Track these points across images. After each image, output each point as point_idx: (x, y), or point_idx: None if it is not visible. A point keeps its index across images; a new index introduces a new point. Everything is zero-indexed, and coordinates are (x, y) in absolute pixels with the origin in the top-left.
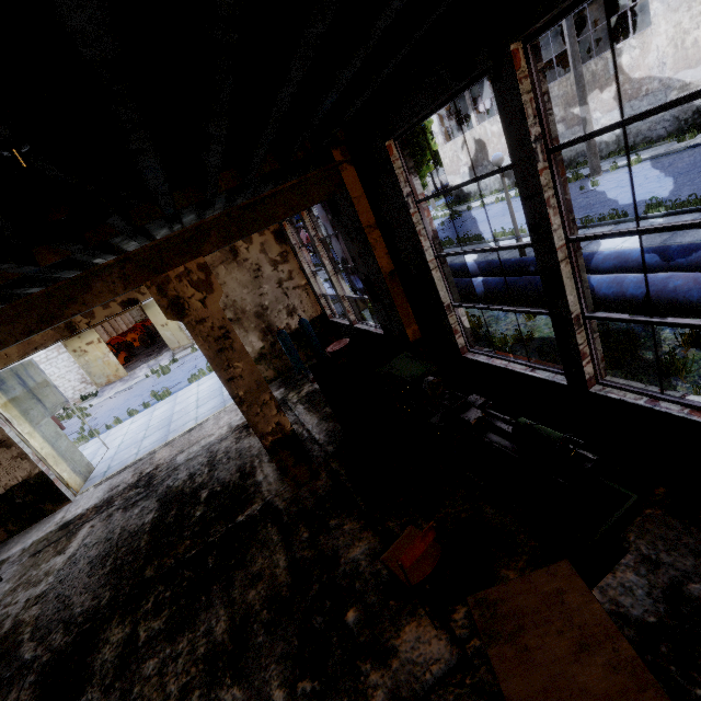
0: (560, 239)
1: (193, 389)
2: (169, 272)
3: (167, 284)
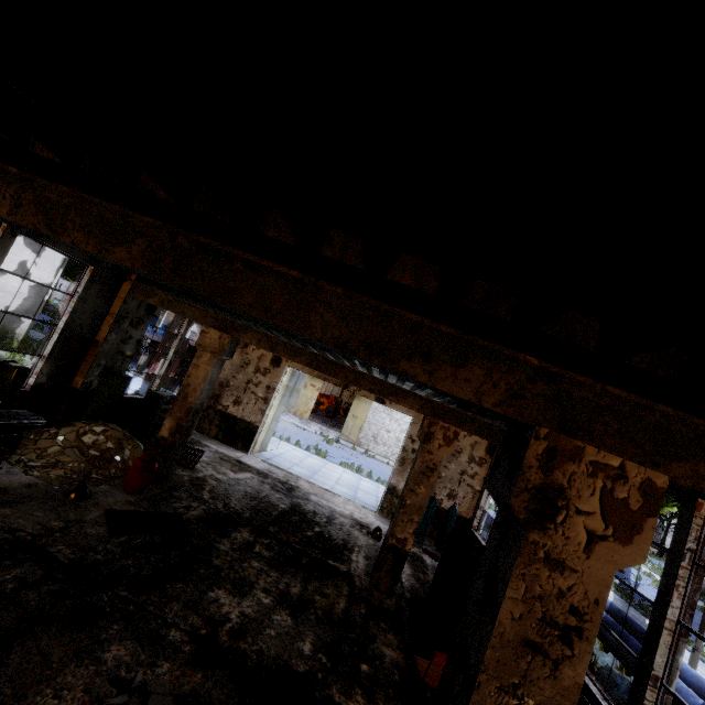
0: (673, 614)
1: (339, 469)
2: (441, 421)
3: (435, 424)
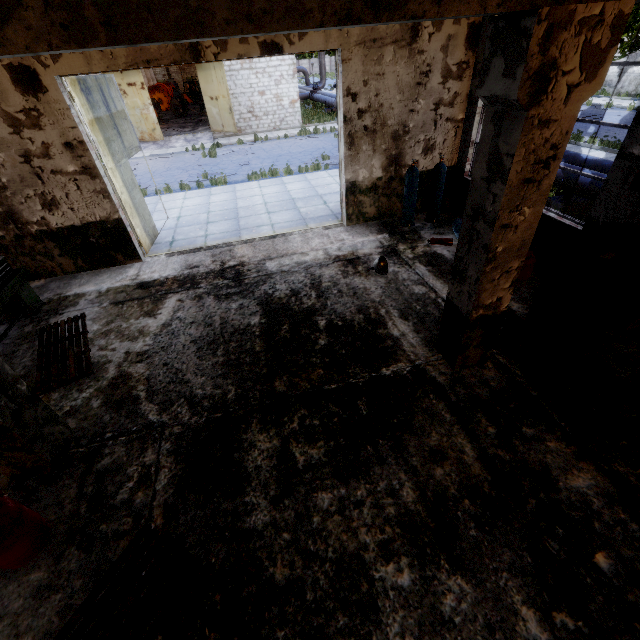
0: None
1: (254, 188)
2: (580, 4)
3: (561, 28)
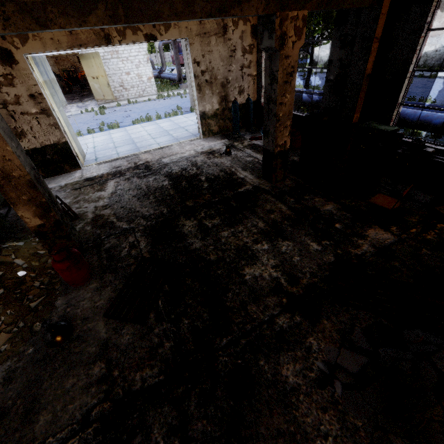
0: None
1: (139, 128)
2: (289, 12)
3: (285, 20)
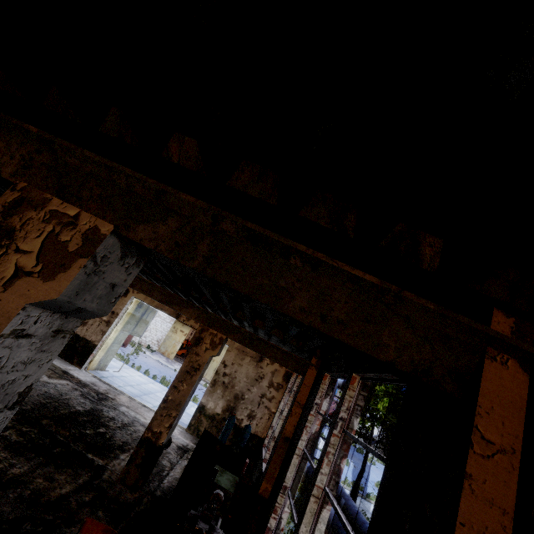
0: (321, 481)
1: None
2: (211, 328)
3: (206, 331)
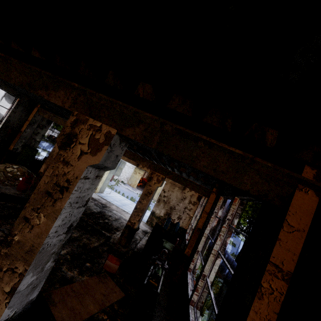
0: (216, 248)
1: None
2: (157, 172)
3: (154, 173)
